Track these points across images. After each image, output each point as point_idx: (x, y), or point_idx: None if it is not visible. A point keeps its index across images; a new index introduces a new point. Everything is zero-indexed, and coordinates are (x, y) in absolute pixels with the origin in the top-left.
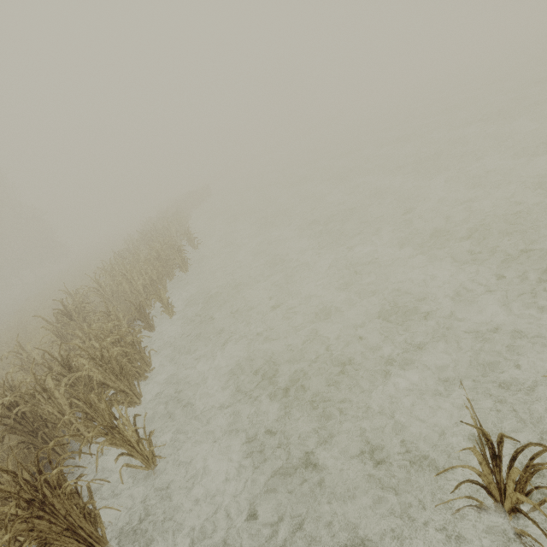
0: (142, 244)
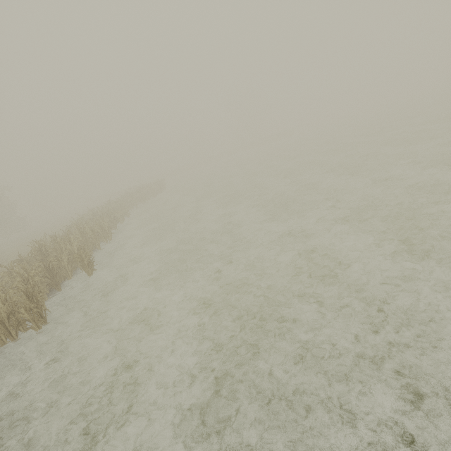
0: (33, 258)
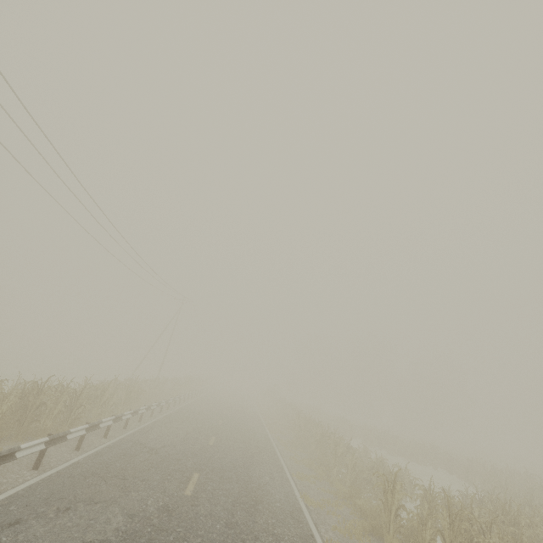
0: None
